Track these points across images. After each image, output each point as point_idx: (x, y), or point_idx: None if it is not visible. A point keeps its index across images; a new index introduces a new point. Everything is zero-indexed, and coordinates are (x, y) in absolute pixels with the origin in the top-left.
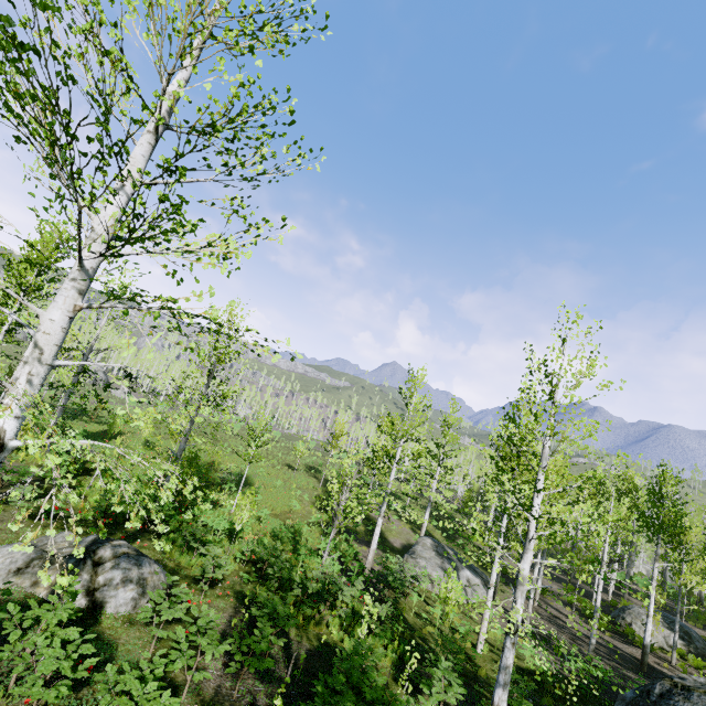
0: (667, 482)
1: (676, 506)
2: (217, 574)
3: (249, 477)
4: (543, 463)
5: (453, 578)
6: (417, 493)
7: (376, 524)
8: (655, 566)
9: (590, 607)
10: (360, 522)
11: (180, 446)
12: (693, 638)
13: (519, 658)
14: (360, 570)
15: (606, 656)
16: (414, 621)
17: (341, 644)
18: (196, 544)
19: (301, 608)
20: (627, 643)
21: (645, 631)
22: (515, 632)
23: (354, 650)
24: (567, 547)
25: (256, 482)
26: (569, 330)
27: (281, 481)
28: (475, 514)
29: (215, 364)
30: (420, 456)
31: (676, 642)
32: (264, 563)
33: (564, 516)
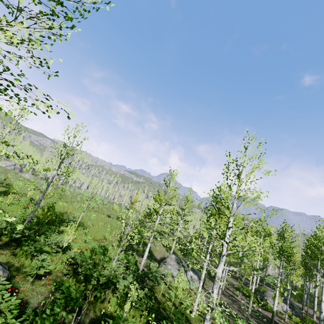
0: (287, 231)
1: (290, 243)
2: (39, 271)
3: (86, 220)
4: (232, 213)
5: (184, 275)
6: (171, 233)
7: (147, 246)
8: (280, 271)
9: (248, 291)
10: (140, 245)
11: (39, 198)
12: (294, 307)
13: (213, 318)
14: (136, 270)
15: (255, 317)
16: (160, 298)
17: (114, 314)
18: (36, 253)
19: (93, 292)
20: (264, 310)
21: (274, 304)
22: (211, 310)
23: (114, 322)
24: (238, 261)
25: (88, 223)
26: (249, 143)
27: (103, 223)
28: (194, 240)
29: (65, 155)
30: (174, 215)
31: (287, 309)
32: (81, 265)
33: (241, 243)
